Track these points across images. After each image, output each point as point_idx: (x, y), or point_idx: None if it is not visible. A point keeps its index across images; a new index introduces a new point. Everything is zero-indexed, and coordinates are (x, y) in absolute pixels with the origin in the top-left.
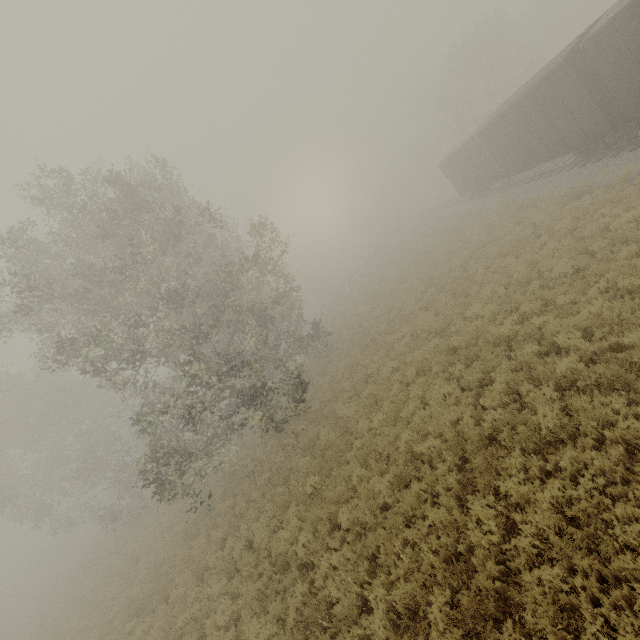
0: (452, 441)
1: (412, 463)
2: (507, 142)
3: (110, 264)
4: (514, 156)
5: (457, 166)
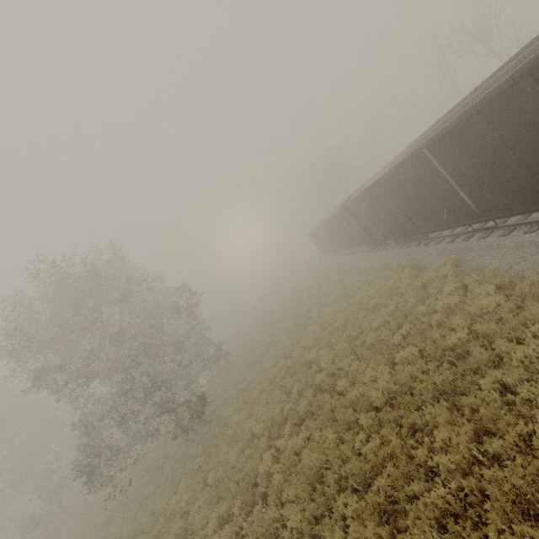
0: (268, 423)
1: (251, 440)
2: (334, 233)
3: (77, 317)
4: (340, 241)
5: (316, 238)
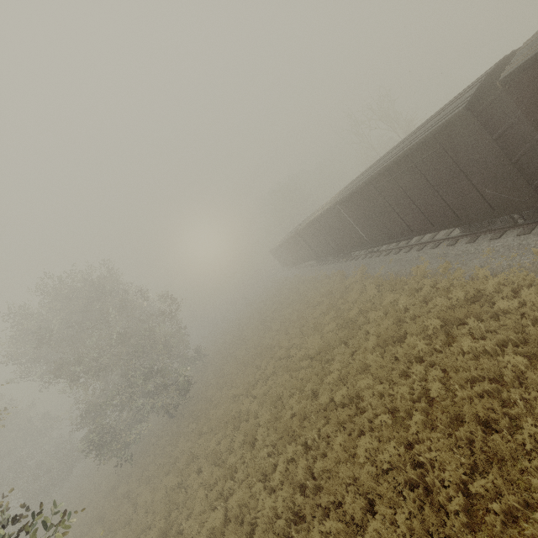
0: (246, 386)
1: (233, 400)
2: (291, 251)
3: (87, 322)
4: (295, 257)
5: (277, 254)
